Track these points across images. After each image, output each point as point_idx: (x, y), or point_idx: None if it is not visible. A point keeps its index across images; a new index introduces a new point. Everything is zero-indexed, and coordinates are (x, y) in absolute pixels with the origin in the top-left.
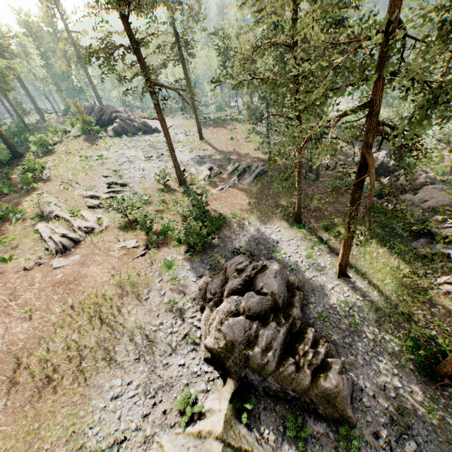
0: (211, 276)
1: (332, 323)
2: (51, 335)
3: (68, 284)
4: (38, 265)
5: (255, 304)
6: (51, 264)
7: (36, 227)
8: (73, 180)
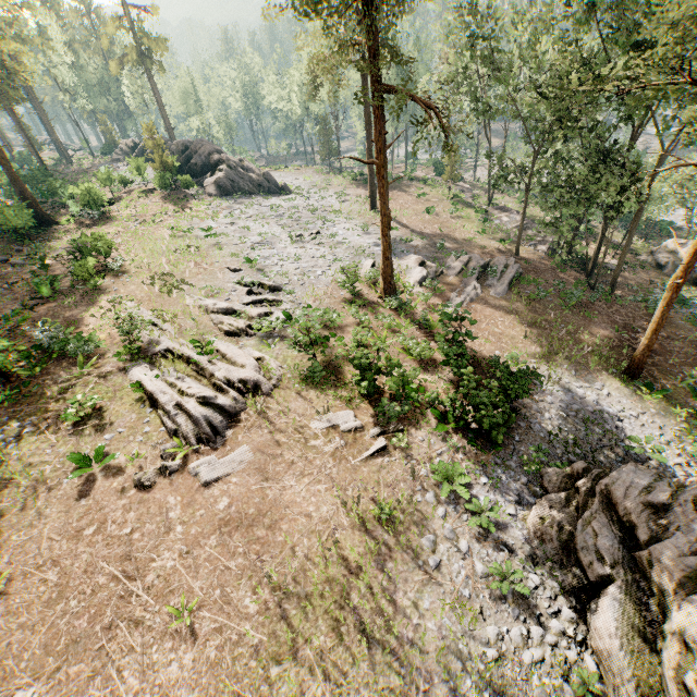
0: (552, 505)
1: None
2: (262, 689)
3: (249, 527)
4: (165, 475)
5: None
6: (196, 472)
7: (131, 377)
8: (172, 274)
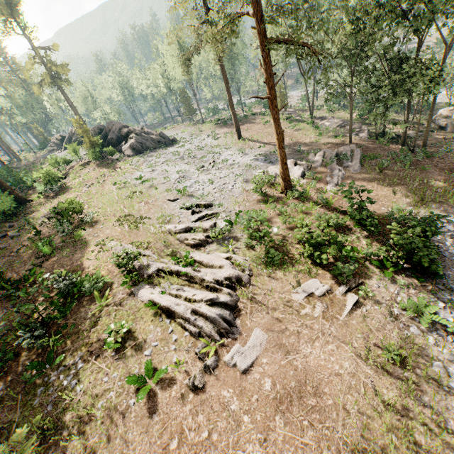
0: None
1: None
2: None
3: (300, 400)
4: (209, 373)
5: None
6: (233, 363)
7: (141, 298)
8: (132, 214)
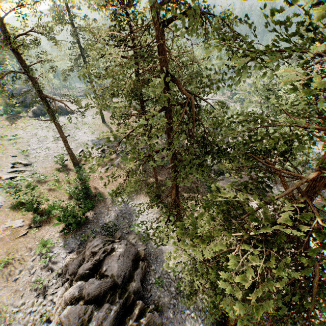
0: (77, 253)
1: (165, 287)
2: None
3: None
4: None
5: (94, 289)
6: None
7: None
8: None
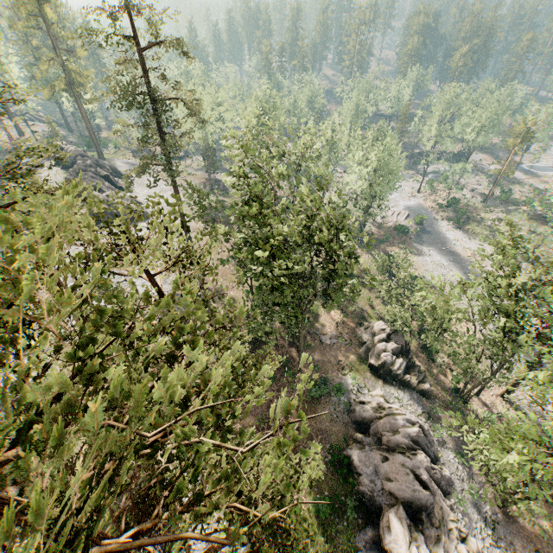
0: None
1: None
2: None
3: None
4: None
5: None
6: None
7: None
8: None
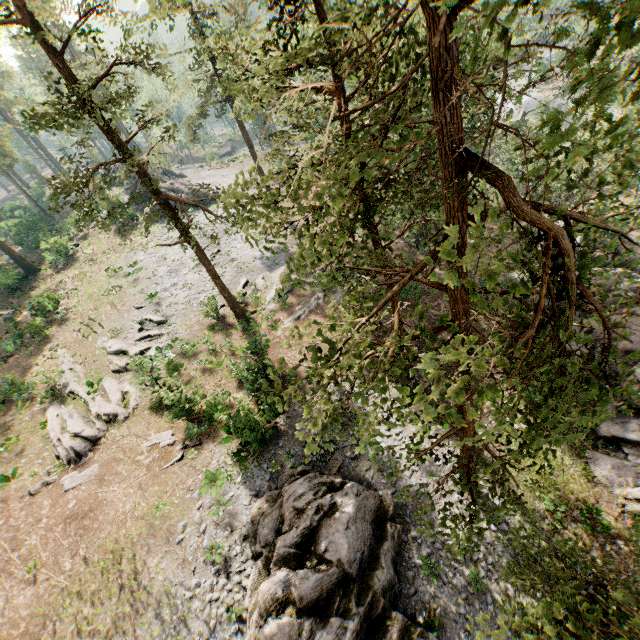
0: (268, 499)
1: (443, 577)
2: (59, 610)
3: (81, 519)
4: (47, 486)
5: (309, 589)
6: (62, 484)
7: (46, 415)
8: (95, 319)
